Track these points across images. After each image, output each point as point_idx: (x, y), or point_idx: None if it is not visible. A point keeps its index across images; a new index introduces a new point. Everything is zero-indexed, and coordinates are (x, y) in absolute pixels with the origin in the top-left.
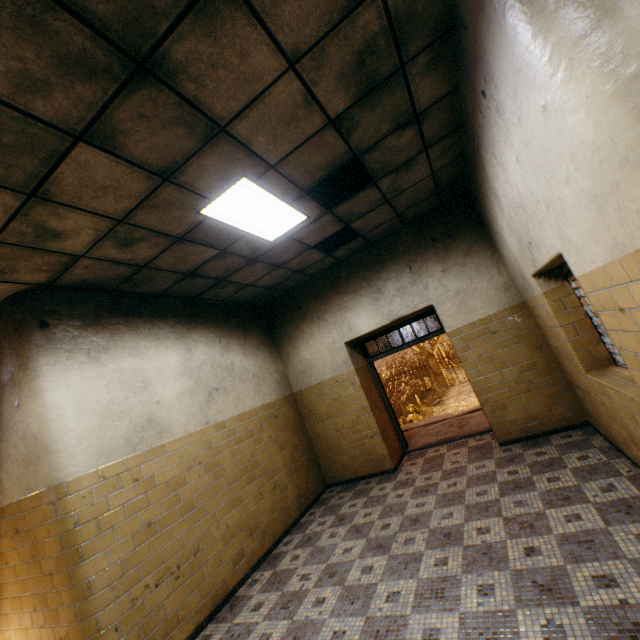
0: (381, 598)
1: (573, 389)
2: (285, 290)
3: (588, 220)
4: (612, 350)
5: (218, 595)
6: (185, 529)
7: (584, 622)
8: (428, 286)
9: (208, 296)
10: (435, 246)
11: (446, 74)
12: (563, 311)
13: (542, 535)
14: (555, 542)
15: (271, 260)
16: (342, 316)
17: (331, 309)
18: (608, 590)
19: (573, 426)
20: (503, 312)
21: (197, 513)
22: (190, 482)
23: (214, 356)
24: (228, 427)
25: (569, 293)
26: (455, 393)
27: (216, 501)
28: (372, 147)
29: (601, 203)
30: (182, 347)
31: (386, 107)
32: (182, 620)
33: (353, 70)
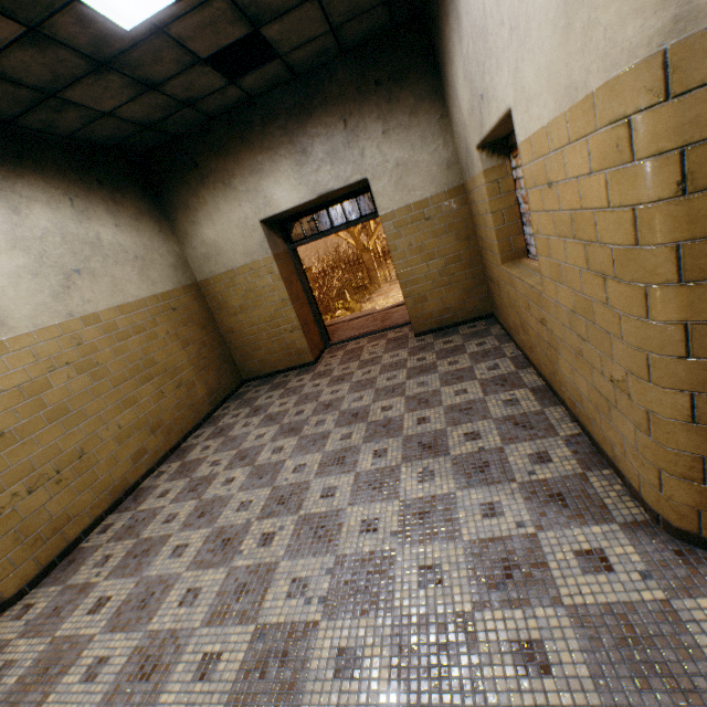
0: (288, 471)
1: (488, 283)
2: (172, 135)
3: (550, 49)
4: (529, 242)
5: (118, 490)
6: (60, 435)
7: (450, 466)
8: (365, 153)
9: (34, 124)
10: (378, 94)
11: None
12: (497, 195)
13: (434, 408)
14: (443, 412)
15: (136, 72)
16: (256, 184)
17: (241, 172)
18: (473, 442)
19: (480, 318)
20: (441, 196)
21: (74, 418)
22: (56, 385)
23: (65, 225)
24: (105, 321)
25: (508, 174)
26: (386, 290)
27: (100, 404)
28: None
29: (571, 15)
30: (1, 205)
31: None
32: (74, 517)
33: None
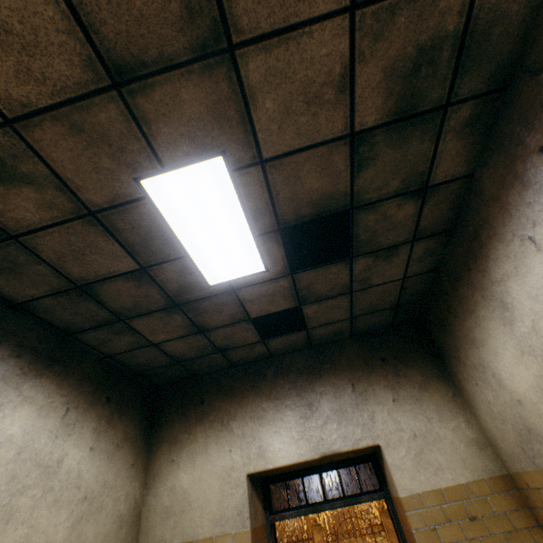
0: None
1: None
2: (193, 372)
3: None
4: None
5: None
6: None
7: None
8: (375, 416)
9: (91, 339)
10: (384, 367)
11: (472, 149)
12: None
13: None
14: None
15: (197, 316)
16: (255, 429)
17: (243, 414)
18: None
19: None
20: (482, 484)
21: None
22: None
23: (37, 435)
24: None
25: None
26: None
27: None
28: (371, 204)
29: None
30: None
31: (408, 154)
32: None
33: (405, 72)
